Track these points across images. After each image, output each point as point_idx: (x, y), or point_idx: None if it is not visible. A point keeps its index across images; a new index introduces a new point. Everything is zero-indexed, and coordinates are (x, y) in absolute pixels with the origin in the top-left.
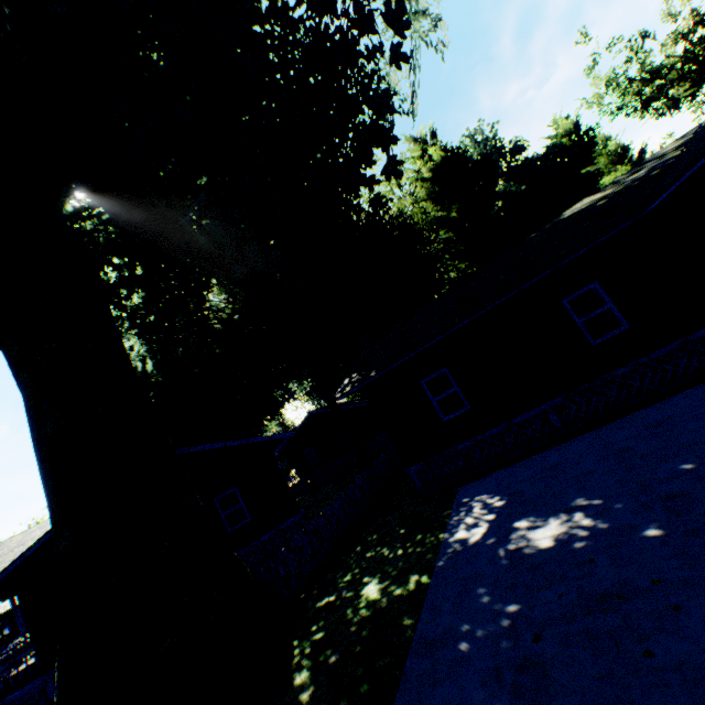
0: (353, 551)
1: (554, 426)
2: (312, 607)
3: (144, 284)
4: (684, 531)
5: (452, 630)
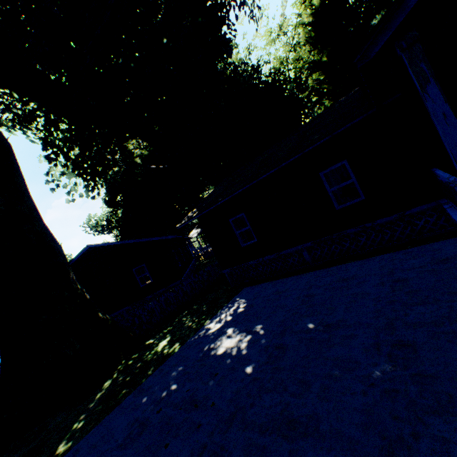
0: (183, 313)
1: (306, 260)
2: (144, 343)
3: (76, 143)
4: (255, 377)
5: (151, 387)
